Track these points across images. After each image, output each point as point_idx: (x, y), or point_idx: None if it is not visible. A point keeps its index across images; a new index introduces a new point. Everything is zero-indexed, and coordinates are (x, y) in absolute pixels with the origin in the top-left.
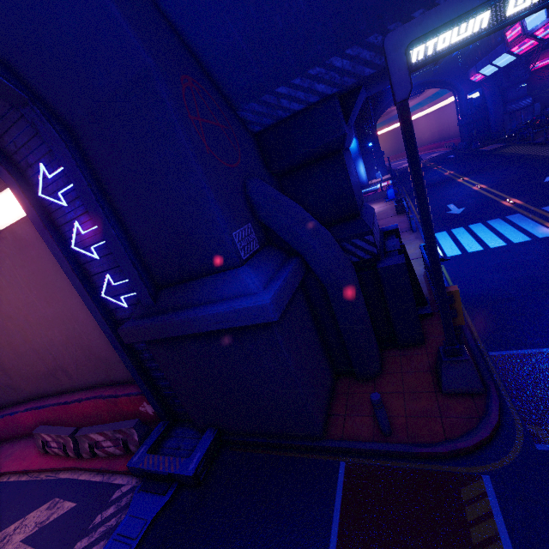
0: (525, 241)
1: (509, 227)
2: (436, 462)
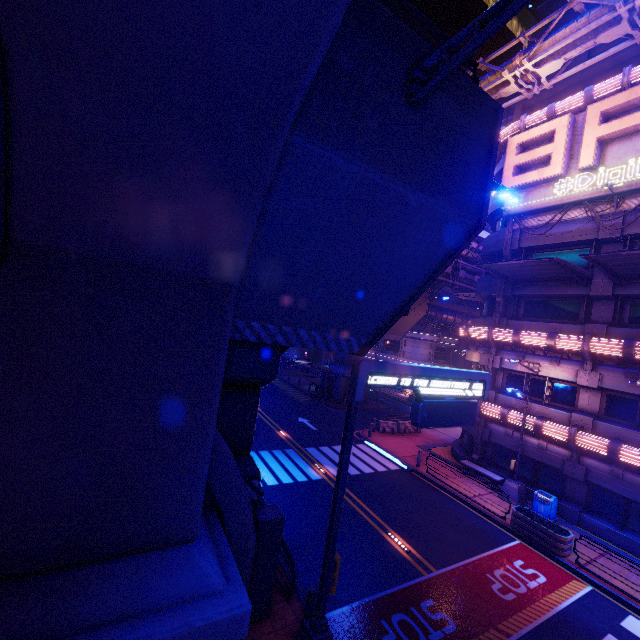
0: (305, 481)
1: (290, 462)
2: None
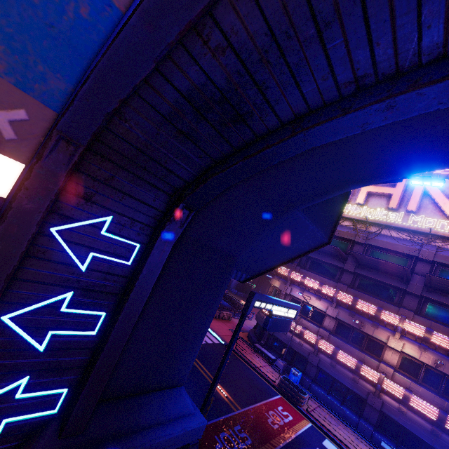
0: None
1: None
2: None
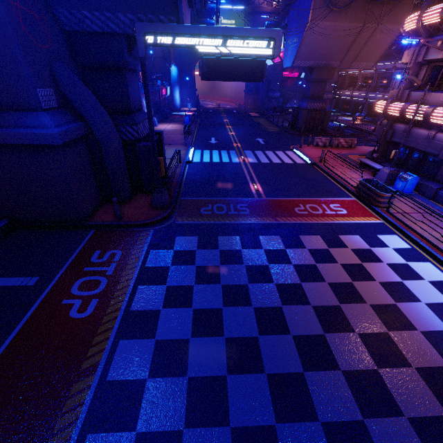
0: (227, 162)
1: (226, 155)
2: (136, 228)
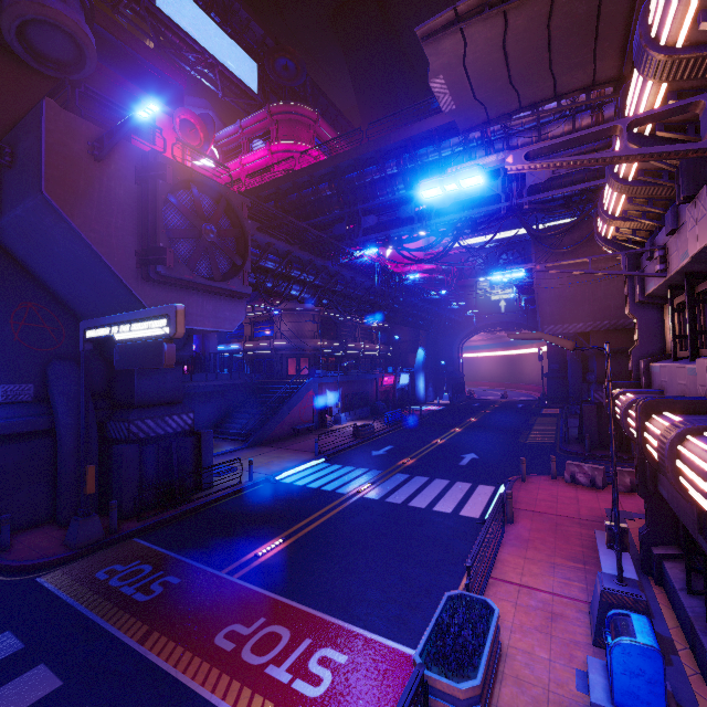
0: (325, 490)
1: (350, 477)
2: None
